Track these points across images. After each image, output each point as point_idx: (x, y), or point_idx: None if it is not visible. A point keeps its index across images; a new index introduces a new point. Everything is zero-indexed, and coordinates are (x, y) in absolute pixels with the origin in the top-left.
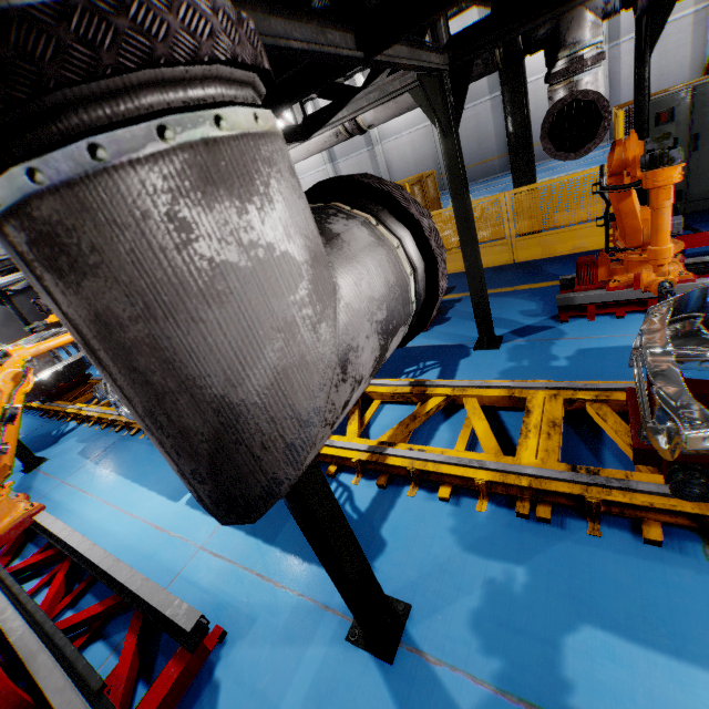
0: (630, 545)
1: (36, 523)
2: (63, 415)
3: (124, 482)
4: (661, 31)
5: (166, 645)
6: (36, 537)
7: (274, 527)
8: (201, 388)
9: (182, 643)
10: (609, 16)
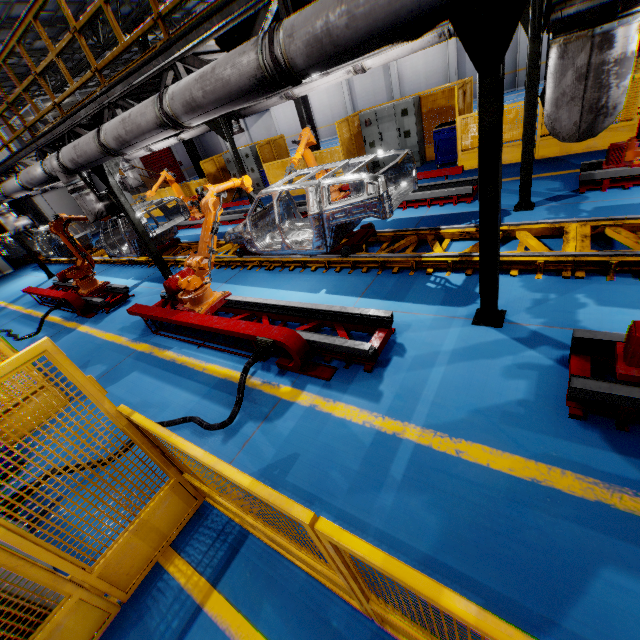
0: (631, 282)
1: (223, 304)
2: (171, 265)
3: (265, 289)
4: None
5: (358, 338)
6: (218, 315)
7: (400, 296)
8: (611, 85)
9: (381, 325)
10: None
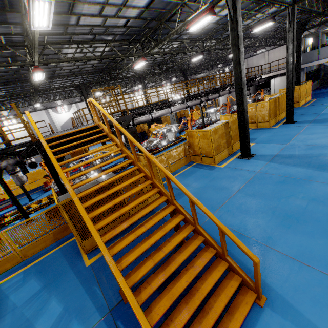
0: None
1: None
2: None
3: None
4: None
5: None
6: None
7: None
8: (23, 179)
9: None
10: None
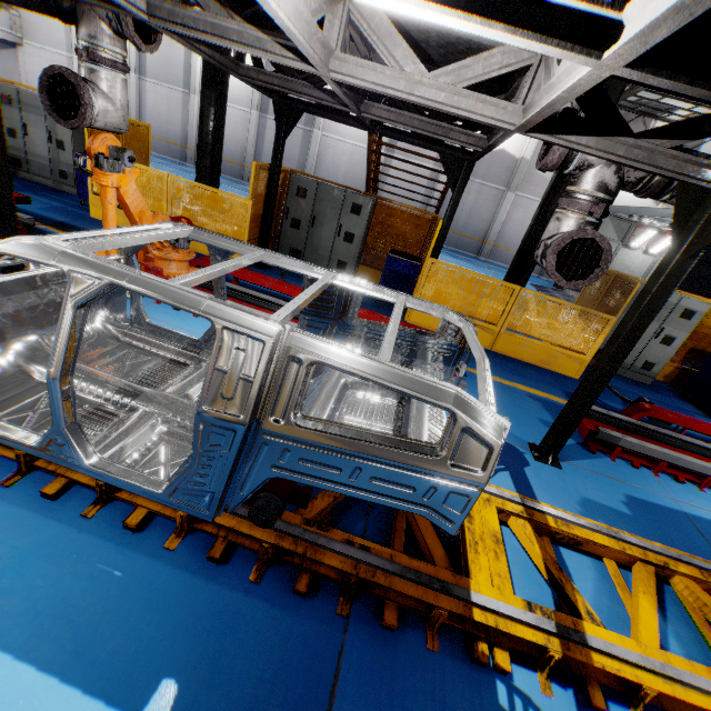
0: None
1: None
2: None
3: None
4: (295, 125)
5: None
6: None
7: None
8: None
9: None
10: (119, 35)
